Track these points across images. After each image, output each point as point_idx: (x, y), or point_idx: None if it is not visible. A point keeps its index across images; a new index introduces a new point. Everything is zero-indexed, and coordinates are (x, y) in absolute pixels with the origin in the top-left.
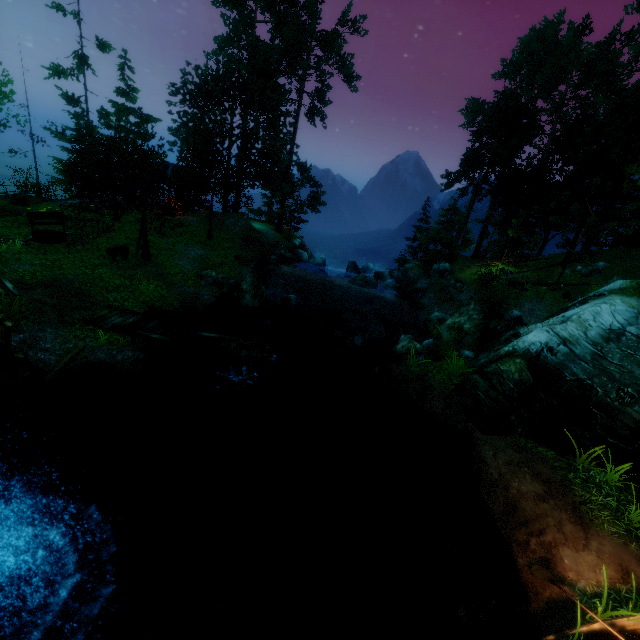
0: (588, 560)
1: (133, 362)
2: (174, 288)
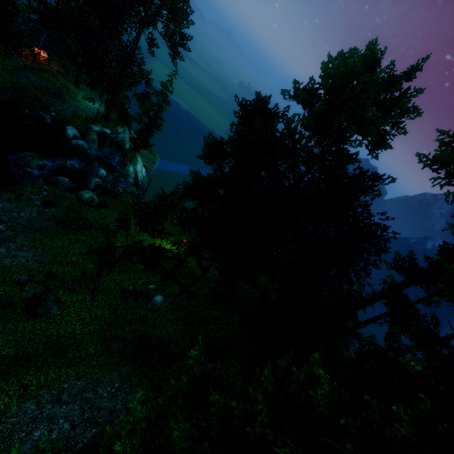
0: None
1: None
2: None
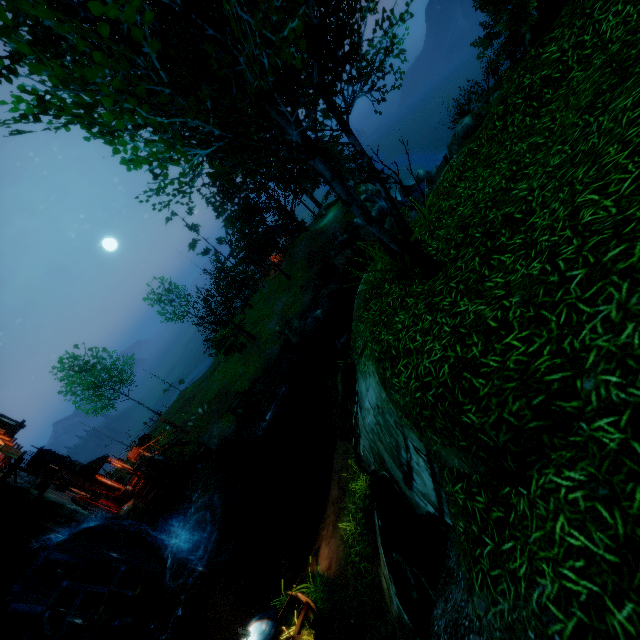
0: (325, 553)
1: (233, 432)
2: (262, 356)
